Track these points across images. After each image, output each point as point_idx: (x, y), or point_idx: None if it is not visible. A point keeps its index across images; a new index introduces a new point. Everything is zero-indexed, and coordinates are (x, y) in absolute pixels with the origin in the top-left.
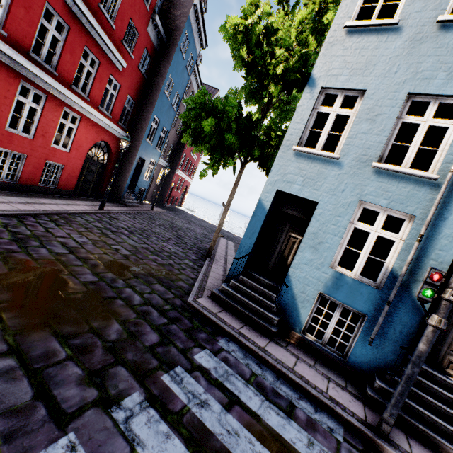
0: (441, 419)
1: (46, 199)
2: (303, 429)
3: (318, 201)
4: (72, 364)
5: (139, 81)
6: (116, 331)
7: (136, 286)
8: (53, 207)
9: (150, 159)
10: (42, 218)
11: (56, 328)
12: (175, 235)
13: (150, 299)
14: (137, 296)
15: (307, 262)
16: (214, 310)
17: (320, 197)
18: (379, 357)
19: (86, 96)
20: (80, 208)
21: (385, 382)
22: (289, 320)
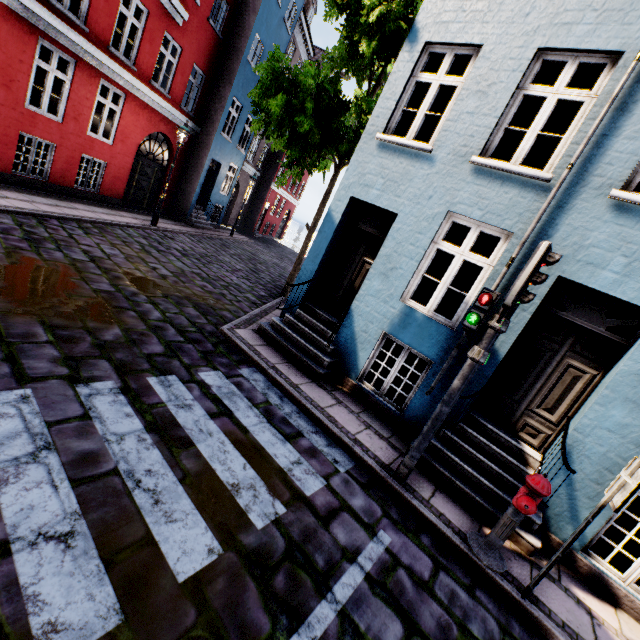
0: (488, 480)
1: (82, 205)
2: (298, 452)
3: (398, 212)
4: (51, 347)
5: (210, 42)
6: (114, 335)
7: (162, 304)
8: (88, 214)
9: (229, 164)
10: (69, 223)
11: (45, 318)
12: (249, 268)
13: (173, 318)
14: (157, 313)
15: (374, 294)
16: (252, 342)
17: (401, 207)
18: None
19: (132, 64)
20: (124, 220)
21: (437, 438)
22: (345, 364)
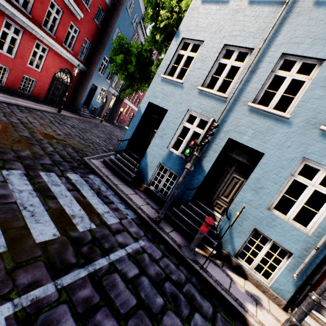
0: (197, 226)
1: (21, 99)
2: (109, 208)
3: (168, 109)
4: None
5: (94, 29)
6: (26, 154)
7: (55, 145)
8: (24, 103)
9: (101, 87)
10: (12, 106)
11: None
12: (107, 137)
13: (59, 151)
14: (51, 148)
15: (156, 145)
16: (98, 165)
17: (169, 107)
18: (180, 198)
19: (53, 35)
20: (43, 108)
21: (178, 209)
22: (142, 178)
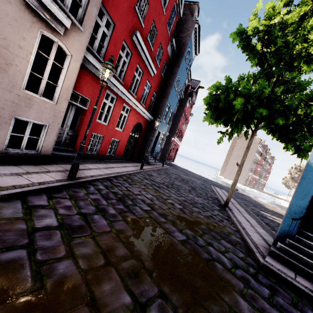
0: None
1: (113, 164)
2: None
3: None
4: None
5: (160, 81)
6: (248, 310)
7: (212, 243)
8: (119, 169)
9: (162, 132)
10: (119, 179)
11: (206, 307)
12: (189, 186)
13: (232, 259)
14: (223, 257)
15: None
16: (289, 274)
17: None
18: None
19: (134, 95)
20: (131, 169)
21: None
22: None
